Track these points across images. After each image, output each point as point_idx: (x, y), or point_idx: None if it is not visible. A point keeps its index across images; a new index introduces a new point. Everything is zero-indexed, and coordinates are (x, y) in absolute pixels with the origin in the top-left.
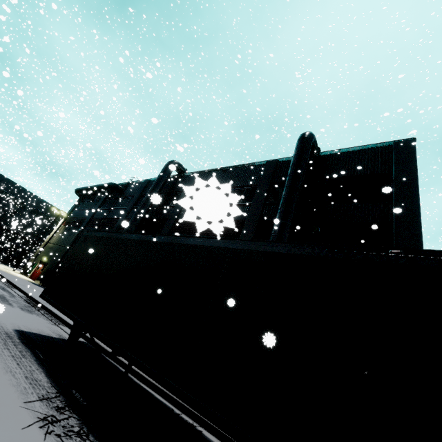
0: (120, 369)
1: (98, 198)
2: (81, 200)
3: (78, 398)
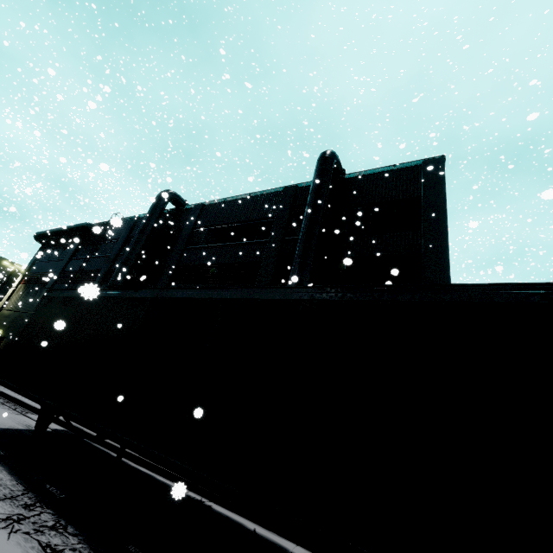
0: (112, 455)
1: (69, 244)
2: (45, 249)
3: (53, 492)
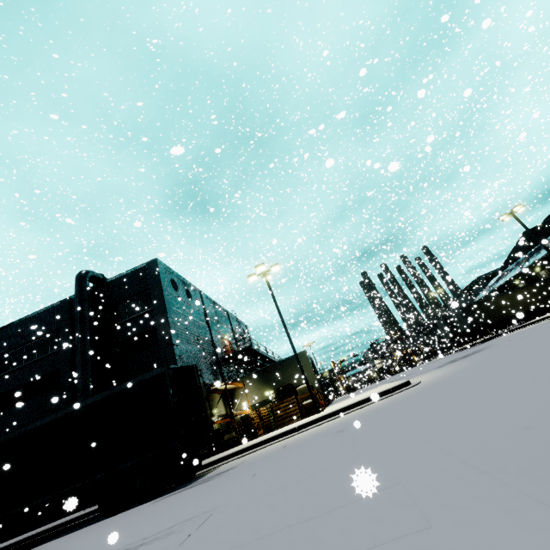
0: None
1: None
2: None
3: None
